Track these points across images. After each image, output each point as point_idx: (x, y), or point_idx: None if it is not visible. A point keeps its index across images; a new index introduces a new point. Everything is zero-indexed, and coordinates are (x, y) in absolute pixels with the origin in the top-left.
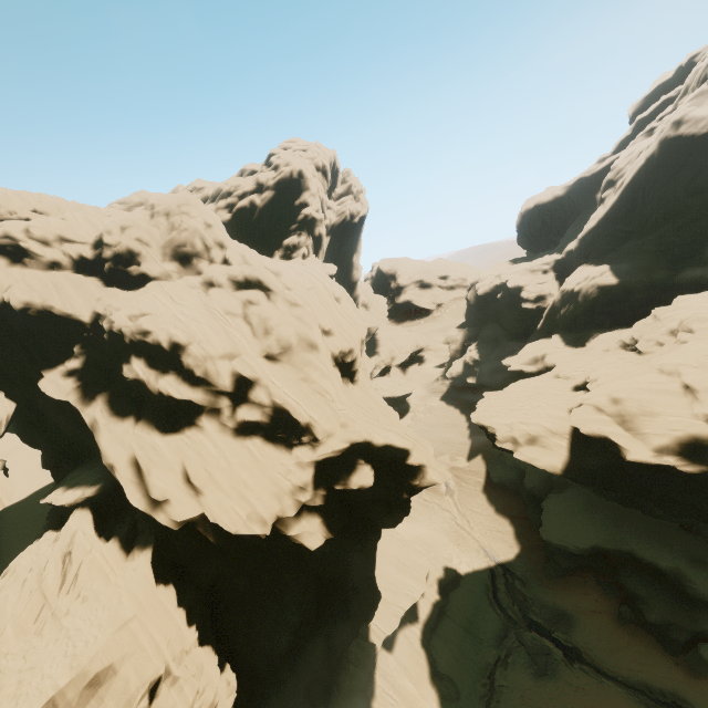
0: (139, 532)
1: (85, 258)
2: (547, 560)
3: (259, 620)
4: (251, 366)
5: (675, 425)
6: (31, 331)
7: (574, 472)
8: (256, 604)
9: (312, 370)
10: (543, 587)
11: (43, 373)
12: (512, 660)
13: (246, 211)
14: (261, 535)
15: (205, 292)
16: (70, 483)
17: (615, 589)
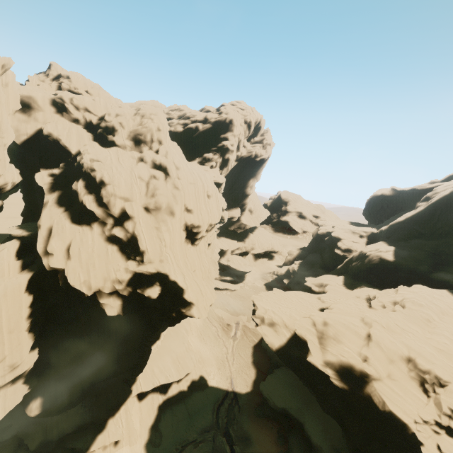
0: (34, 263)
1: (92, 123)
2: (261, 404)
3: (66, 337)
4: (133, 209)
5: (345, 353)
6: (47, 147)
7: (282, 354)
8: (69, 328)
9: (164, 225)
10: (248, 418)
11: (41, 169)
12: (201, 446)
13: (191, 130)
14: (85, 294)
15: (137, 162)
16: (22, 226)
17: (284, 441)
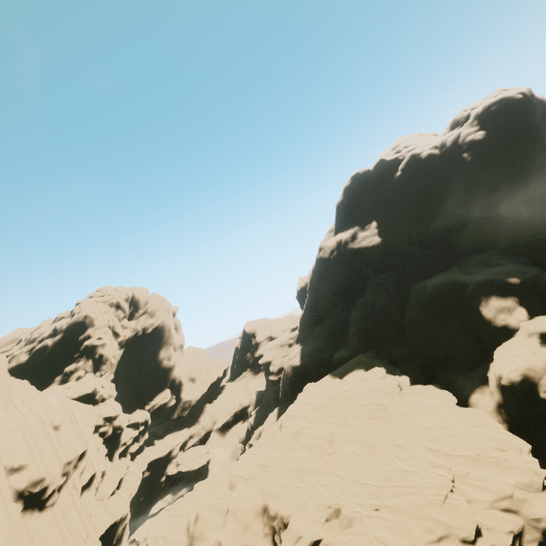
0: None
1: None
2: None
3: None
4: None
5: None
6: None
7: None
8: None
9: None
10: None
11: None
12: None
13: (40, 352)
14: None
15: None
16: None
17: None
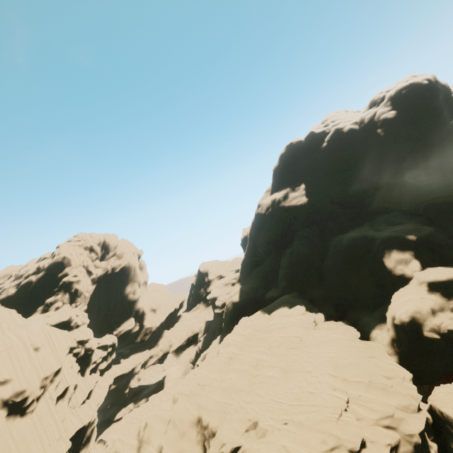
0: None
1: None
2: None
3: None
4: None
5: None
6: None
7: None
8: None
9: None
10: None
11: None
12: None
13: (26, 286)
14: None
15: None
16: None
17: None
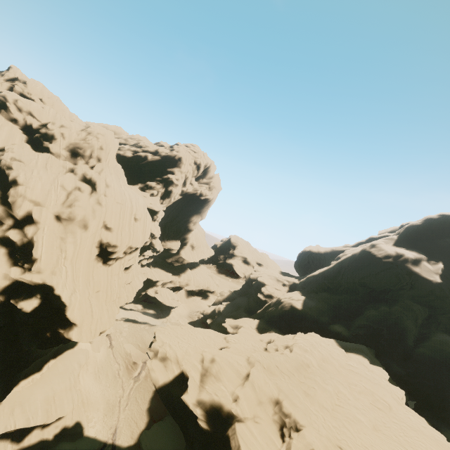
0: None
1: (32, 126)
2: None
3: None
4: (41, 214)
5: (220, 392)
6: None
7: (164, 392)
8: None
9: (72, 236)
10: None
11: None
12: None
13: (140, 158)
14: None
15: (66, 172)
16: None
17: None
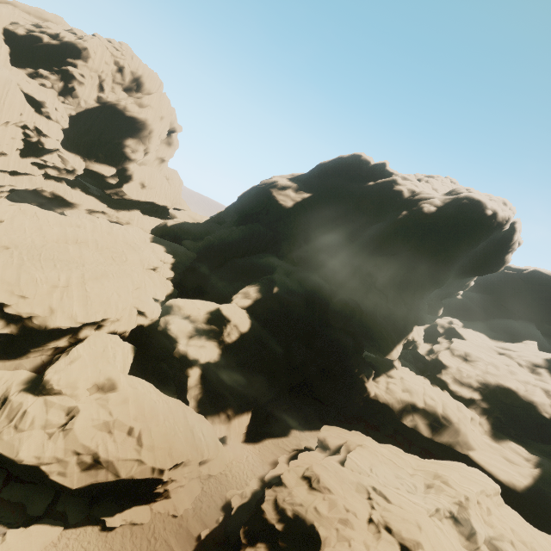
0: None
1: None
2: None
3: None
4: None
5: None
6: None
7: None
8: None
9: None
10: None
11: None
12: None
13: (34, 39)
14: None
15: None
16: None
17: None
